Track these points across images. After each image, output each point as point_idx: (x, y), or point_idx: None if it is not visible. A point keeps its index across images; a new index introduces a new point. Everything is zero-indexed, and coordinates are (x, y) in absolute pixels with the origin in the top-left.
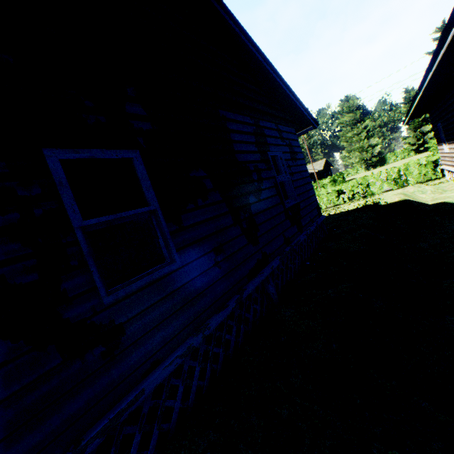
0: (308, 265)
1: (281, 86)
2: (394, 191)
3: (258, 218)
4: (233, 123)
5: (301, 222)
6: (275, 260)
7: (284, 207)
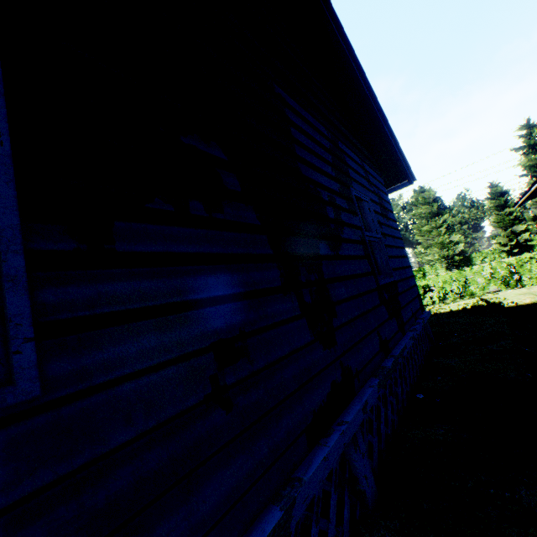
0: (421, 400)
1: (372, 106)
2: (516, 290)
3: (335, 290)
4: (298, 117)
5: (402, 315)
6: (369, 388)
7: (377, 282)
